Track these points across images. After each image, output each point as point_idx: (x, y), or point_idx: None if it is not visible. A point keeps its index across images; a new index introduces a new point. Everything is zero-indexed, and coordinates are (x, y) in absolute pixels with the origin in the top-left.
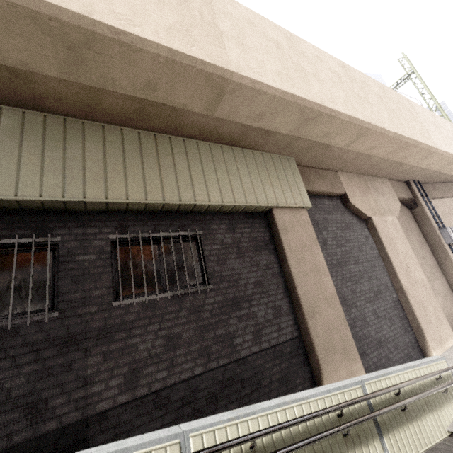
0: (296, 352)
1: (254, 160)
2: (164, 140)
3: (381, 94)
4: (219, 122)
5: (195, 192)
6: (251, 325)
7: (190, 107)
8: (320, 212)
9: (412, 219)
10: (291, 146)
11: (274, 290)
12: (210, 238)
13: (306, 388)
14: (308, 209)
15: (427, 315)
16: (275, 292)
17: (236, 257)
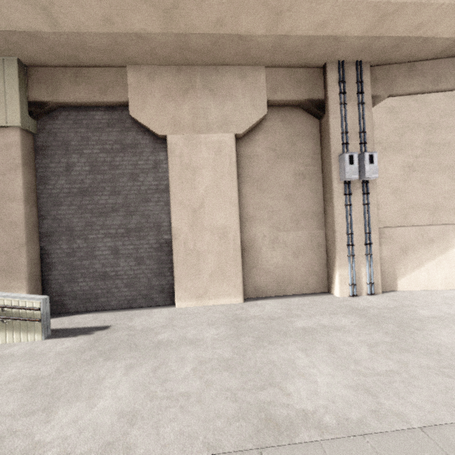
0: None
1: None
2: None
3: None
4: None
5: None
6: None
7: None
8: (79, 130)
9: (314, 136)
10: None
11: None
12: None
13: None
14: (24, 128)
15: (199, 266)
16: None
17: None
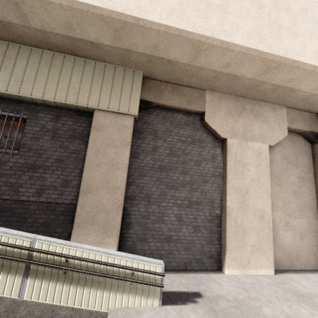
0: (68, 213)
1: (94, 69)
2: (15, 48)
3: (267, 2)
4: (43, 33)
5: (22, 87)
6: (38, 184)
7: (8, 19)
8: (166, 124)
9: (308, 153)
10: (129, 58)
11: (71, 169)
12: (34, 122)
13: (63, 237)
14: (137, 117)
15: (244, 239)
16: (72, 170)
17: (49, 139)
